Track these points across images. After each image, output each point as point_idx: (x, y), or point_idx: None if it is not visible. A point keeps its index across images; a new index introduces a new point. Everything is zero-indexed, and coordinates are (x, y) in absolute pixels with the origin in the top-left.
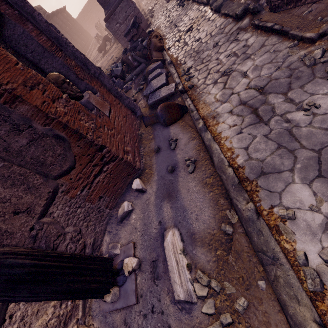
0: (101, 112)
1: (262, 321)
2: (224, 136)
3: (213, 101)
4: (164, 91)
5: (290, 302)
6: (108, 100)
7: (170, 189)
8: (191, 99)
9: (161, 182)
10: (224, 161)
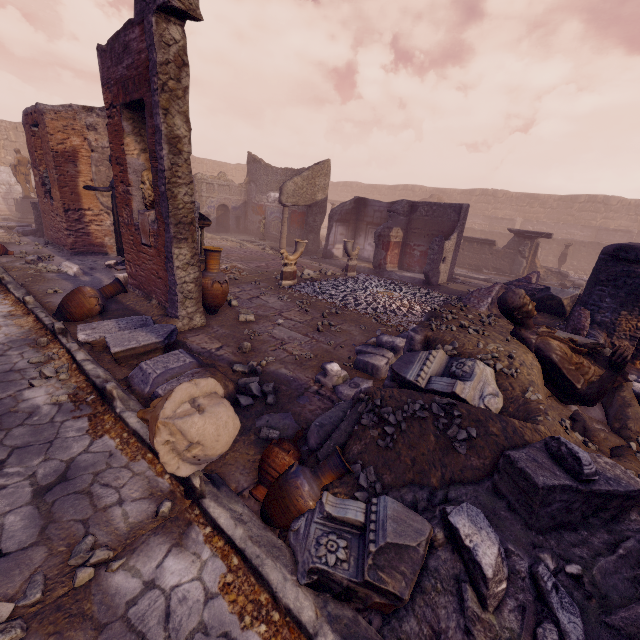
0: (140, 232)
1: (22, 272)
2: (7, 305)
3: (4, 327)
4: (107, 326)
5: (1, 269)
6: (160, 245)
7: (84, 283)
8: (46, 328)
9: (97, 285)
10: (14, 289)
